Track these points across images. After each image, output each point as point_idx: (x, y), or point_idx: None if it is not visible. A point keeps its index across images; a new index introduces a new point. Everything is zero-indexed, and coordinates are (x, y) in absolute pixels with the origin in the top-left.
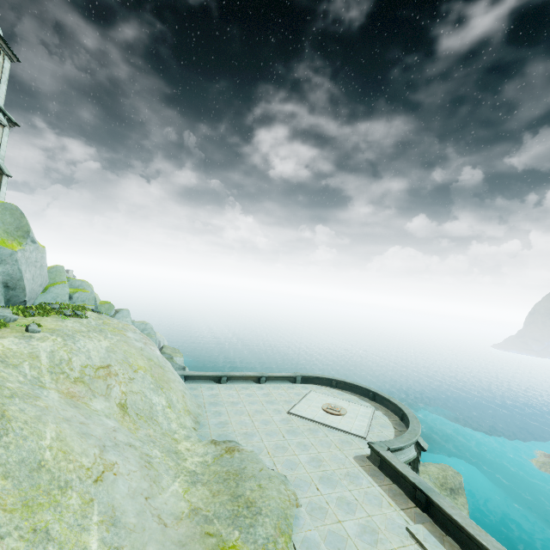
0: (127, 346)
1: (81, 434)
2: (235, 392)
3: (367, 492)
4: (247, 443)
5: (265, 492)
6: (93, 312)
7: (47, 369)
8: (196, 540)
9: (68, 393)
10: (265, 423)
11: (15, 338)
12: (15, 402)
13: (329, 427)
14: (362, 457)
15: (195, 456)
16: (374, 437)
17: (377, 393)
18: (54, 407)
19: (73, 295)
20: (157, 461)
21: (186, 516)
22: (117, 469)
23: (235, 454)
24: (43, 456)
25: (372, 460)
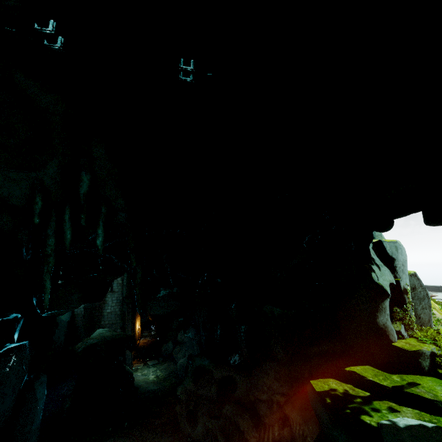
0: None
1: None
2: None
3: None
4: None
5: None
6: None
7: None
8: None
9: None
10: None
11: None
12: None
13: (437, 299)
14: None
15: None
16: None
17: None
18: None
19: None
20: None
21: None
22: None
23: None
24: None
25: None
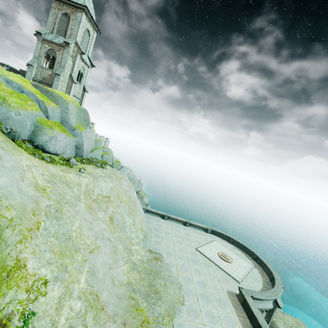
0: (120, 188)
1: (89, 228)
2: (170, 226)
3: (227, 316)
4: (167, 258)
5: (167, 289)
6: (110, 166)
7: (83, 192)
8: (125, 298)
9: (89, 206)
10: (181, 250)
11: (74, 174)
12: (66, 206)
13: (218, 267)
14: (232, 293)
15: (138, 255)
16: (245, 284)
17: (259, 257)
18: (81, 212)
19: (103, 155)
20: (119, 252)
21: (124, 284)
22: (100, 249)
23: (158, 262)
24: (72, 234)
25: (239, 298)
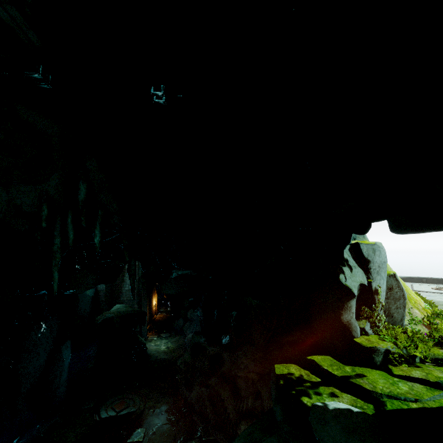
0: None
1: None
2: None
3: None
4: None
5: None
6: None
7: None
8: None
9: None
10: None
11: None
12: None
13: None
14: None
15: None
16: None
17: None
18: None
19: None
20: None
21: None
22: None
23: None
24: None
25: None
